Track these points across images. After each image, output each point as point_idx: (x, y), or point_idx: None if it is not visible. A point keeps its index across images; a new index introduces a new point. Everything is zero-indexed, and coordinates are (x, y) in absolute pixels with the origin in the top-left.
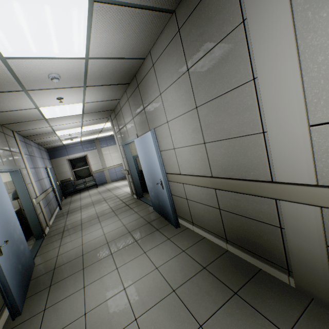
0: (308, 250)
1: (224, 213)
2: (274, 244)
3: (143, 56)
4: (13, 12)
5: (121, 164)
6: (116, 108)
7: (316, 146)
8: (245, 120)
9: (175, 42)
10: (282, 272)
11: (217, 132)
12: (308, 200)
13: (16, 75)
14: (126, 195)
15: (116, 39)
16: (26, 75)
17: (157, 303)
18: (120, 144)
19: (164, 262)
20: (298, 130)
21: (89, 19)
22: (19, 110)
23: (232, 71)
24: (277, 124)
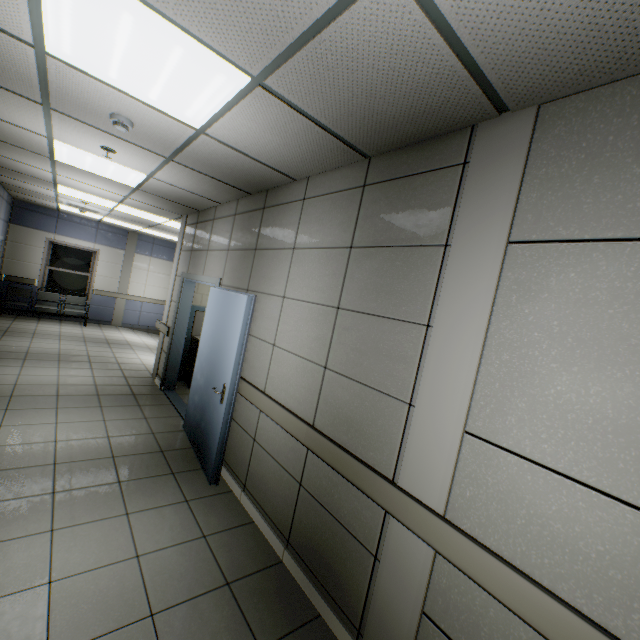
0: (397, 608)
1: (305, 495)
2: (357, 580)
3: (296, 176)
4: (115, 21)
5: (160, 302)
6: (207, 212)
7: (462, 463)
8: (395, 373)
9: (351, 196)
10: (349, 631)
11: (351, 363)
12: (425, 534)
13: (48, 81)
14: (140, 371)
15: (265, 137)
16: (69, 92)
17: (108, 633)
18: (180, 273)
19: (158, 549)
20: (451, 430)
21: (238, 96)
22: (6, 122)
23: (407, 295)
24: (430, 405)
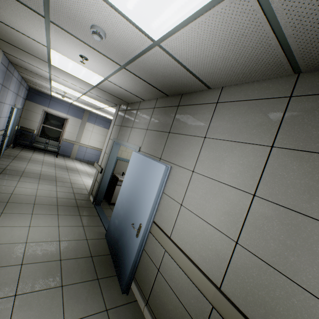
0: None
1: None
2: None
3: (212, 85)
4: None
5: (96, 148)
6: (133, 104)
7: None
8: None
9: (272, 104)
10: None
11: (271, 251)
12: None
13: None
14: (82, 189)
15: (211, 50)
16: (64, 2)
17: None
18: (112, 138)
19: None
20: None
21: (212, 2)
22: (22, 34)
23: None
24: None
